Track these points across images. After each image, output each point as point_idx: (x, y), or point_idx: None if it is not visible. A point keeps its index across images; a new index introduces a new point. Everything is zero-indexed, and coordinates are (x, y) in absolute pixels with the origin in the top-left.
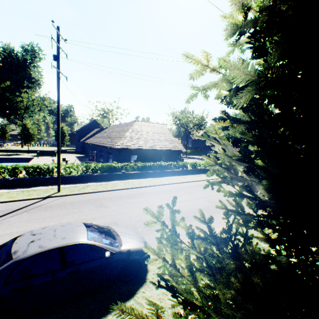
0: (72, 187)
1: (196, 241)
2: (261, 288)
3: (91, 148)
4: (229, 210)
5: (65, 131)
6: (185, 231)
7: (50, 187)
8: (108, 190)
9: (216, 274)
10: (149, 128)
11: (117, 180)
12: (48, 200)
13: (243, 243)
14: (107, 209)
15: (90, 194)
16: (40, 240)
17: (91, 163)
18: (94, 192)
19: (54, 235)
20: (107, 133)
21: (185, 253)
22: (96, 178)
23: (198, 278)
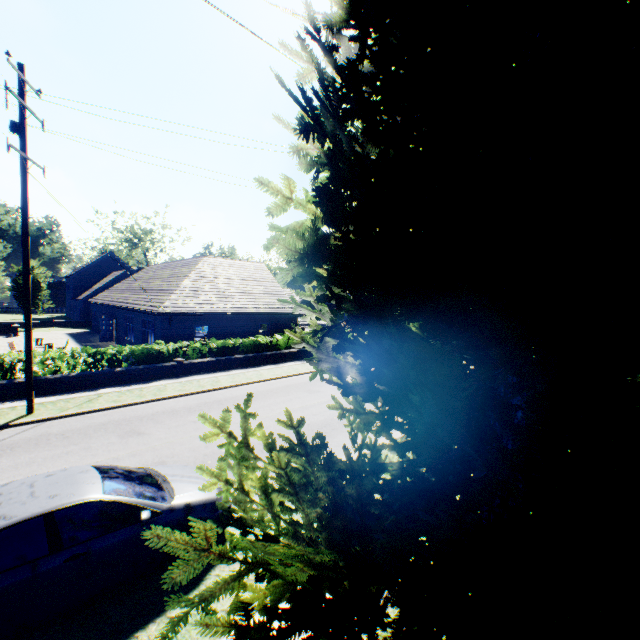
0: (61, 400)
1: (275, 453)
2: (355, 499)
3: (105, 315)
4: (346, 410)
5: (38, 279)
6: (263, 442)
7: (7, 406)
8: (146, 401)
9: (300, 492)
10: (233, 270)
11: (166, 378)
12: (4, 434)
13: (370, 459)
14: (146, 439)
15: (106, 411)
16: (1, 507)
17: (106, 346)
18: (116, 406)
19: (31, 493)
20: (141, 281)
21: (262, 472)
22: (119, 377)
23: (275, 500)
